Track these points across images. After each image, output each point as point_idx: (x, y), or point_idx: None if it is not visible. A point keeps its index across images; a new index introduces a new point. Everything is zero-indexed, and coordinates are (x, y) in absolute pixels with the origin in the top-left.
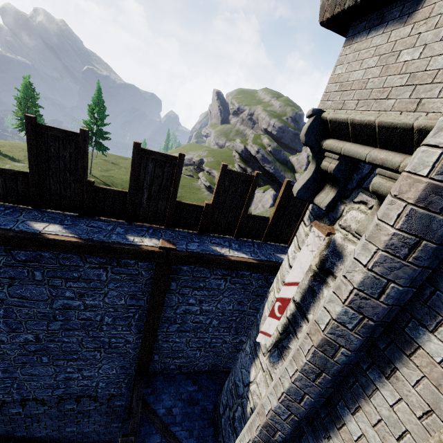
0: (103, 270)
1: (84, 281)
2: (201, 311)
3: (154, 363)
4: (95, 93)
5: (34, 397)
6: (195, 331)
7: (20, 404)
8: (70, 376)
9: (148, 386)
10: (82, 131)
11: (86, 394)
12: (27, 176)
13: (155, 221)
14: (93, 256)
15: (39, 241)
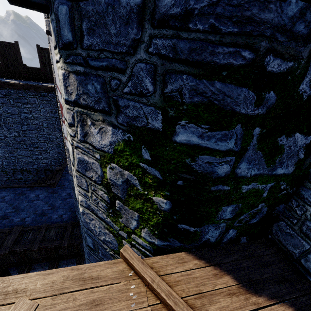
0: (36, 98)
1: (30, 104)
2: None
3: None
4: None
5: (26, 169)
6: None
7: (21, 173)
8: (38, 157)
9: None
10: (15, 42)
11: (48, 169)
12: (0, 64)
13: None
14: (30, 92)
15: (8, 84)
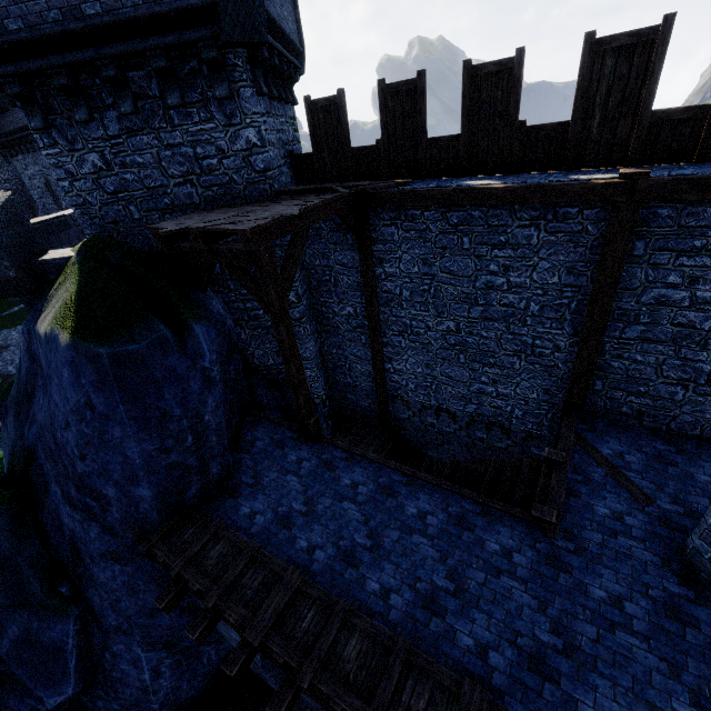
0: (534, 229)
1: (510, 248)
2: (691, 302)
3: (593, 394)
4: None
5: (448, 408)
6: (676, 343)
7: (435, 413)
8: (483, 389)
9: (583, 423)
10: (518, 52)
11: (497, 422)
12: (458, 139)
13: (609, 160)
14: (524, 209)
15: (472, 194)
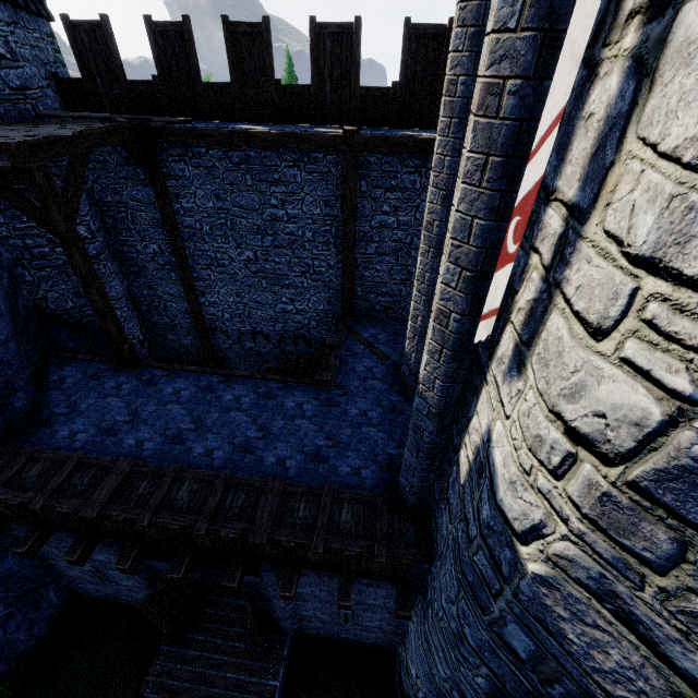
0: (297, 169)
1: (283, 185)
2: (398, 224)
3: (358, 299)
4: (285, 69)
5: (261, 331)
6: (396, 254)
7: (252, 338)
8: (285, 309)
9: (354, 321)
10: (264, 19)
11: (301, 335)
12: (230, 87)
13: (341, 120)
14: (287, 152)
15: (246, 136)
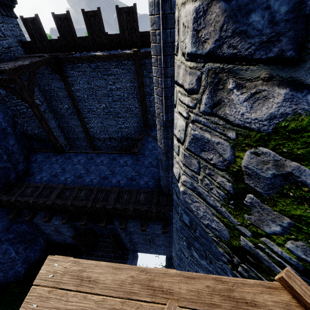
0: (117, 68)
1: (113, 75)
2: None
3: (149, 120)
4: None
5: (113, 137)
6: None
7: (109, 140)
8: (121, 127)
9: (148, 129)
10: (98, 8)
11: (128, 137)
12: (88, 38)
13: (134, 46)
14: (113, 62)
15: (96, 57)
